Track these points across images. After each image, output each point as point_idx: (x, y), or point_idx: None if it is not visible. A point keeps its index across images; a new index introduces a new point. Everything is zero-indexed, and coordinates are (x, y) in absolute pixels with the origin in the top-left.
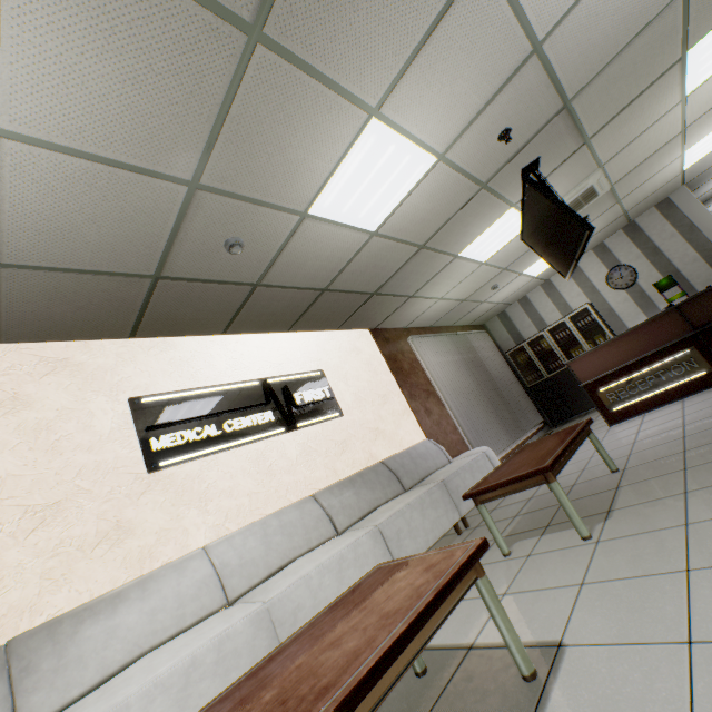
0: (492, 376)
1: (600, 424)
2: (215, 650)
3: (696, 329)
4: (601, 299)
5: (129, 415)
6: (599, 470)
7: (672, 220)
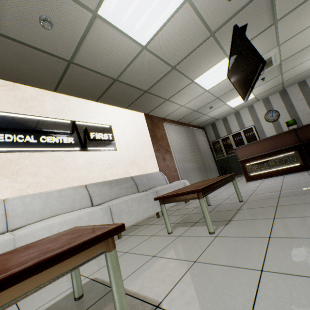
0: (201, 151)
1: (243, 181)
2: None
3: (301, 142)
4: (259, 125)
5: None
6: (234, 199)
7: (303, 92)
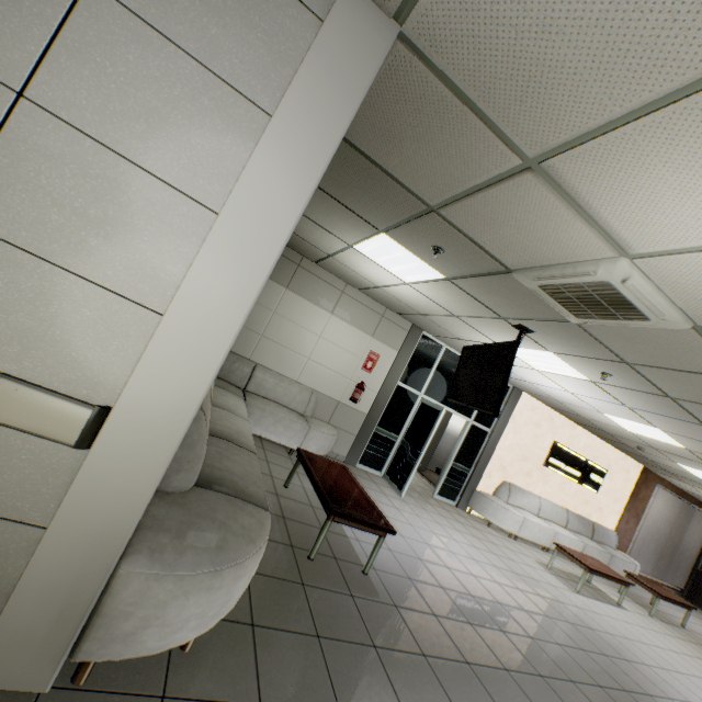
0: (681, 541)
1: None
2: (546, 529)
3: None
4: None
5: (551, 445)
6: (677, 620)
7: None
